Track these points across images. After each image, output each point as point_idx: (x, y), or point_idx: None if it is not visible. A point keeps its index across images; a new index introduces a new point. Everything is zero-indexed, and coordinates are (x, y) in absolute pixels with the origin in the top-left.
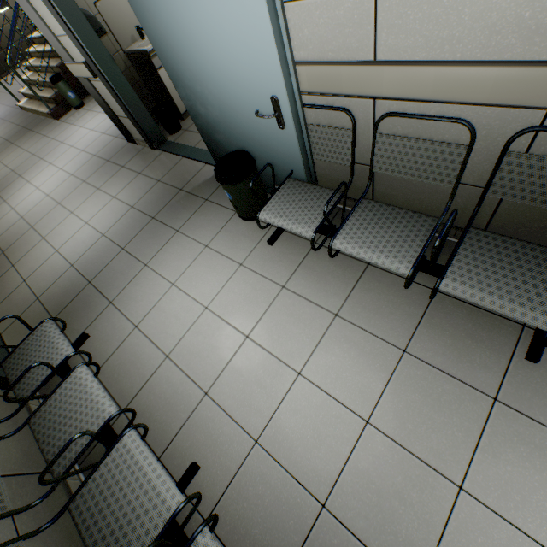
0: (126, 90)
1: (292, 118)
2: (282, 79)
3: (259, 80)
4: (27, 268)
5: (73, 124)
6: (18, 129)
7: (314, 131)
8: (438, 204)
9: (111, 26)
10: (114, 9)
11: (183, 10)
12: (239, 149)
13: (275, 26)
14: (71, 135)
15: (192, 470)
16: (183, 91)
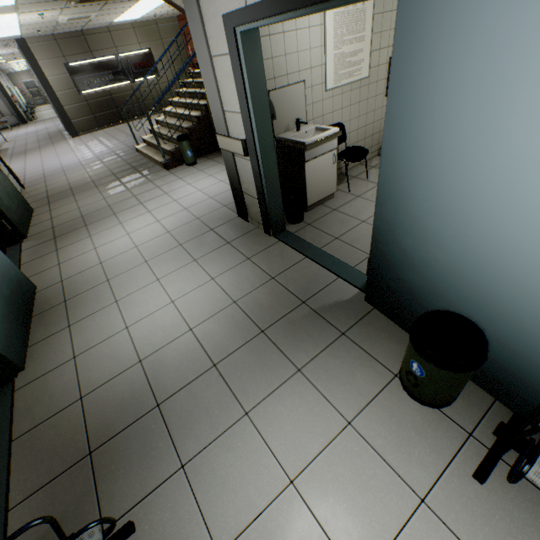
0: (271, 174)
1: None
2: None
3: None
4: (84, 338)
5: (182, 178)
6: (127, 167)
7: None
8: None
9: None
10: (283, 100)
11: (525, 139)
12: (443, 305)
13: None
14: (177, 188)
15: None
16: (390, 212)
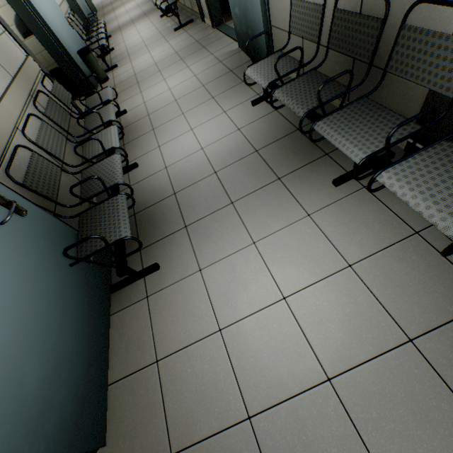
0: None
1: None
2: None
3: None
4: (108, 27)
5: None
6: None
7: None
8: (187, 0)
9: None
10: None
11: None
12: None
13: None
14: None
15: (113, 48)
16: None
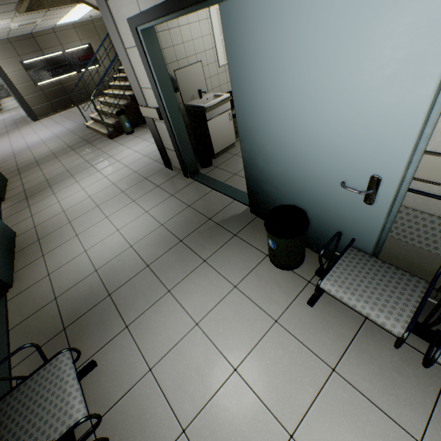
0: (181, 131)
1: (392, 199)
2: (403, 164)
3: (362, 158)
4: (55, 262)
5: (123, 144)
6: (80, 140)
7: (403, 212)
8: None
9: (180, 87)
10: (186, 76)
11: (294, 87)
12: (288, 202)
13: (426, 116)
14: (119, 152)
15: None
16: (248, 145)
